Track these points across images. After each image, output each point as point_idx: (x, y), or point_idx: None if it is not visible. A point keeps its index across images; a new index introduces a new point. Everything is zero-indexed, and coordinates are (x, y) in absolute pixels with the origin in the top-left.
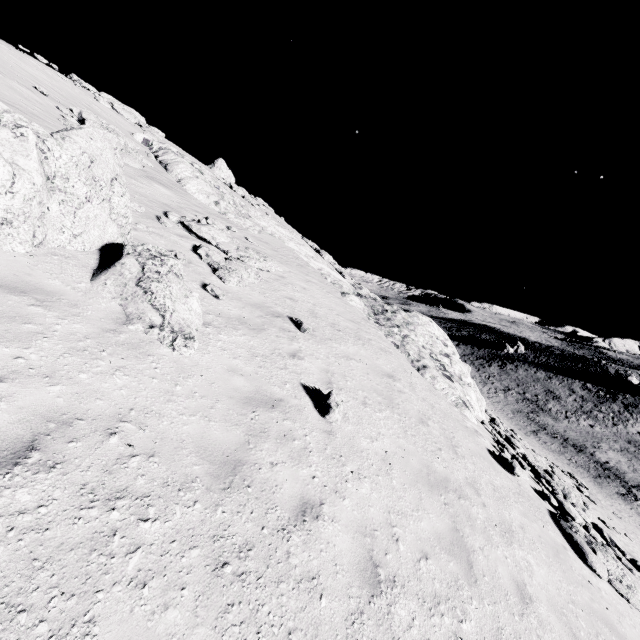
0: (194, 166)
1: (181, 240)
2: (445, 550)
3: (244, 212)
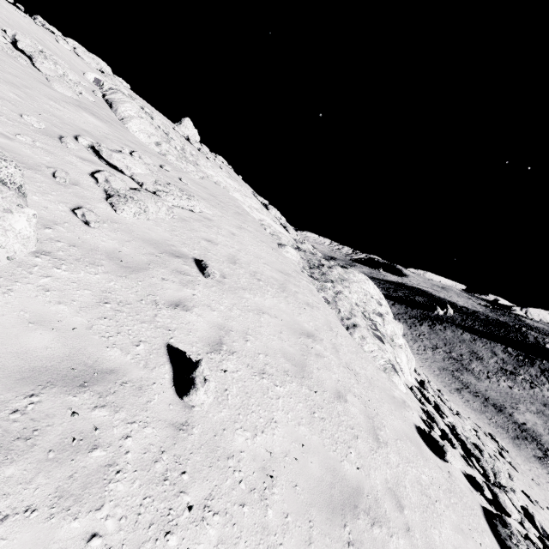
0: (144, 110)
1: (81, 162)
2: None
3: (191, 159)
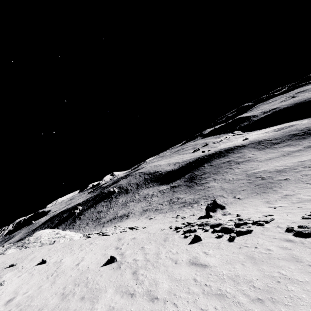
0: None
1: None
2: (81, 252)
3: None
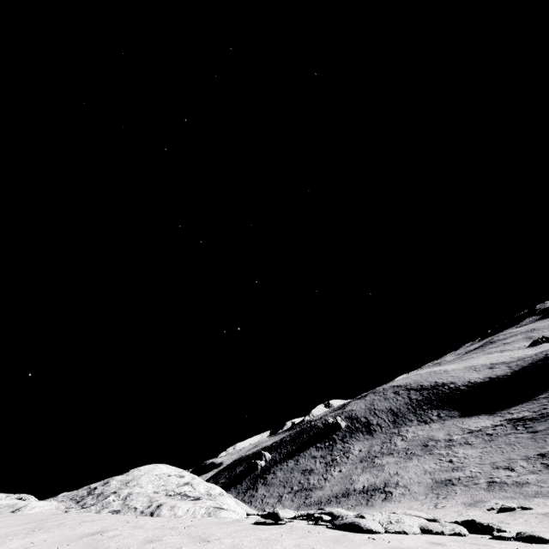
0: None
1: None
2: None
3: None
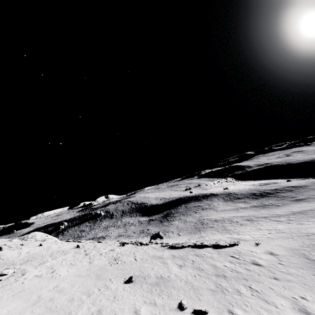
0: None
1: None
2: (62, 244)
3: None
